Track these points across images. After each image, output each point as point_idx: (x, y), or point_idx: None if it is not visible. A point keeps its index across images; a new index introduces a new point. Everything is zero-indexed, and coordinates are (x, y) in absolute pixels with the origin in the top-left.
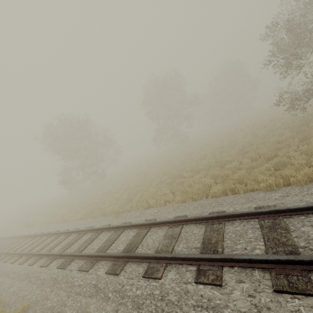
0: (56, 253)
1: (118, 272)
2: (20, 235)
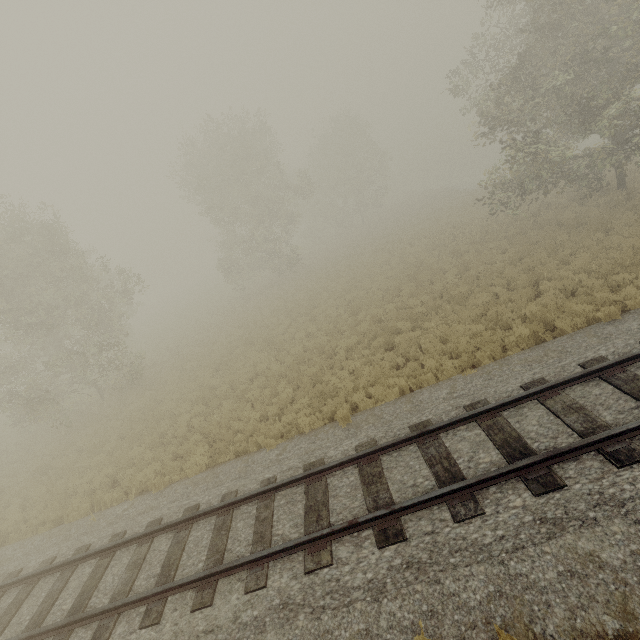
0: (333, 528)
1: (563, 482)
2: (23, 575)
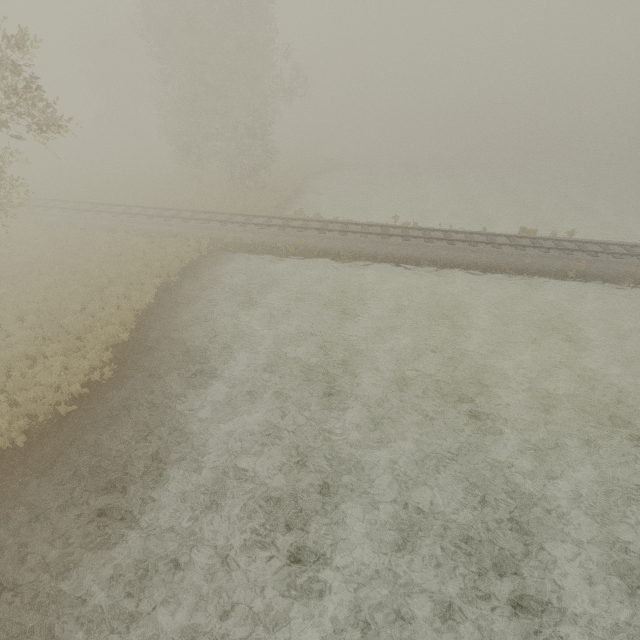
0: None
1: None
2: None
